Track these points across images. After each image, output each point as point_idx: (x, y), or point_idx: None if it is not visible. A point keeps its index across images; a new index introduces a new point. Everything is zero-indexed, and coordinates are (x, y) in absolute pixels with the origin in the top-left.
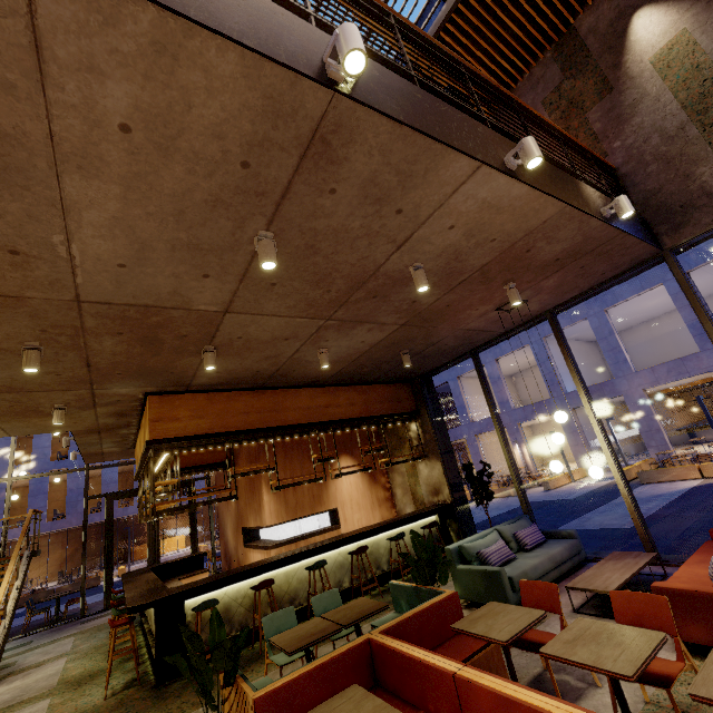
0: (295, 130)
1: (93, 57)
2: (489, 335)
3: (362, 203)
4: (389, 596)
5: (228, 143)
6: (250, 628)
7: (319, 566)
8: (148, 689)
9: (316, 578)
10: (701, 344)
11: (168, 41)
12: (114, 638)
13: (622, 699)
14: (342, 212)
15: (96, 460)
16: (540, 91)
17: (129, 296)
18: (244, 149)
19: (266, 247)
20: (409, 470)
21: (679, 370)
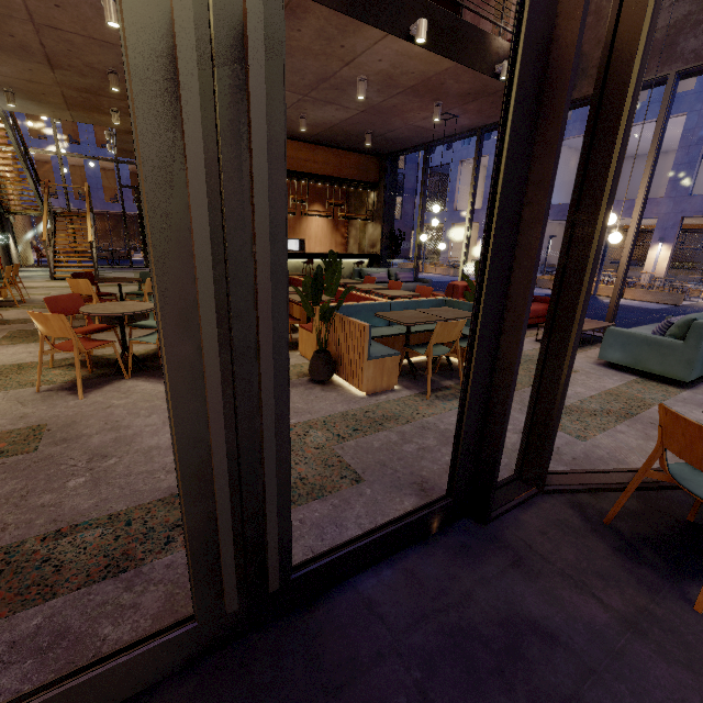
0: None
1: None
2: (438, 135)
3: (318, 38)
4: None
5: None
6: None
7: None
8: None
9: None
10: (669, 191)
11: None
12: None
13: None
14: (306, 40)
15: (125, 156)
16: None
17: None
18: None
19: None
20: (361, 227)
21: None
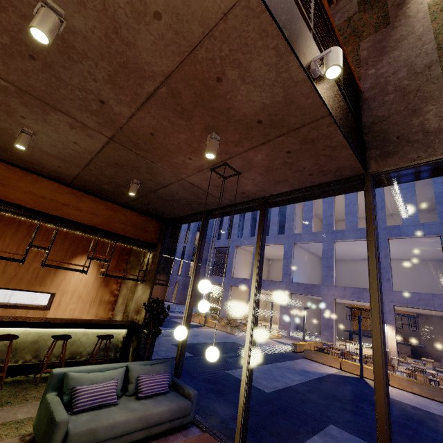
0: None
1: None
2: (217, 202)
3: None
4: (8, 390)
5: None
6: None
7: None
8: None
9: None
10: None
11: None
12: None
13: None
14: None
15: None
16: (337, 19)
17: None
18: None
19: None
20: (132, 287)
21: (359, 295)
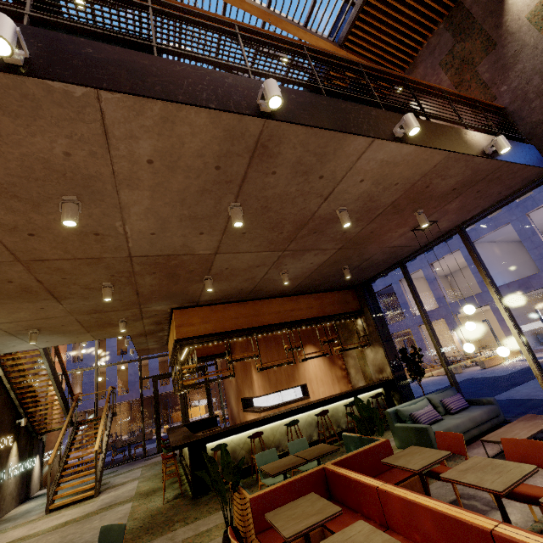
0: (245, 144)
1: (132, 131)
2: (411, 249)
3: (294, 176)
4: None
5: (206, 158)
6: (249, 465)
7: (293, 423)
8: (188, 499)
9: (293, 432)
10: None
11: (169, 115)
12: (165, 466)
13: (503, 511)
14: (282, 183)
15: (145, 354)
16: (437, 56)
17: (158, 251)
18: (216, 160)
19: (236, 213)
20: (359, 355)
21: None
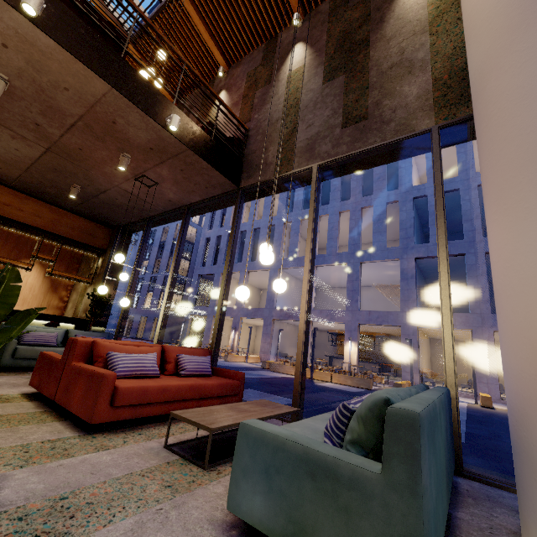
0: None
1: None
2: (154, 208)
3: None
4: None
5: None
6: None
7: None
8: None
9: None
10: (348, 306)
11: None
12: None
13: None
14: None
15: None
16: (250, 66)
17: None
18: None
19: None
20: (82, 291)
21: (332, 316)
